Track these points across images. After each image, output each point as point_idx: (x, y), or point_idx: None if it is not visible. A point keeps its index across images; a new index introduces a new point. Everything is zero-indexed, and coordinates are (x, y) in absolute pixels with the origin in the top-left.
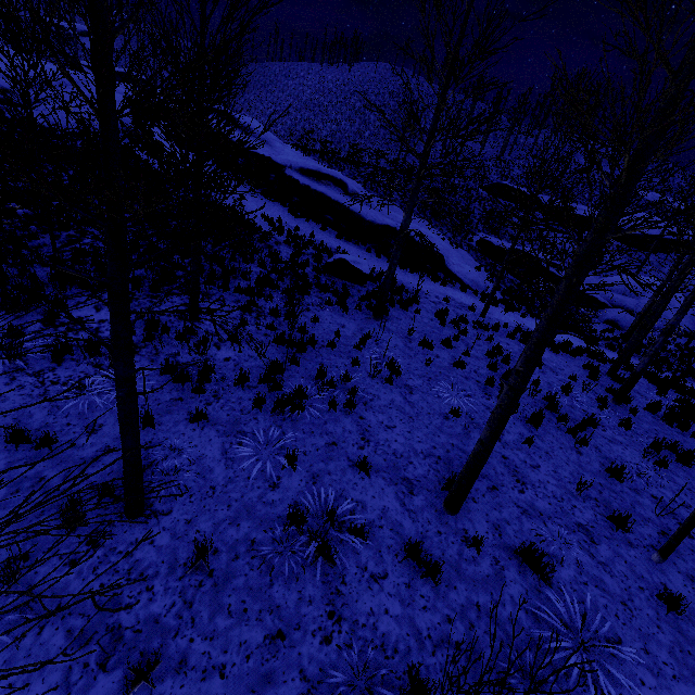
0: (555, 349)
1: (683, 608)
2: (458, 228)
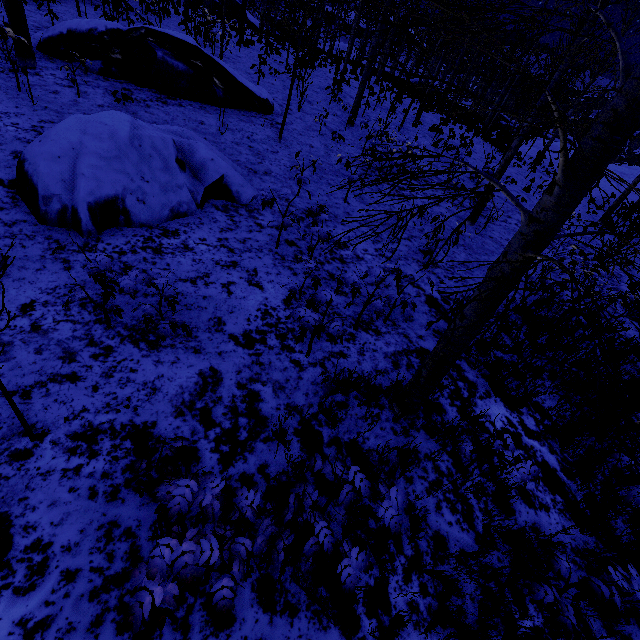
0: None
1: None
2: (249, 7)
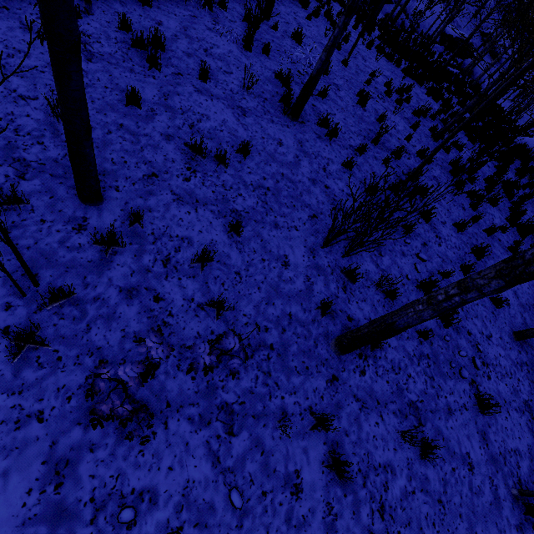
0: (343, 4)
1: (349, 68)
2: None
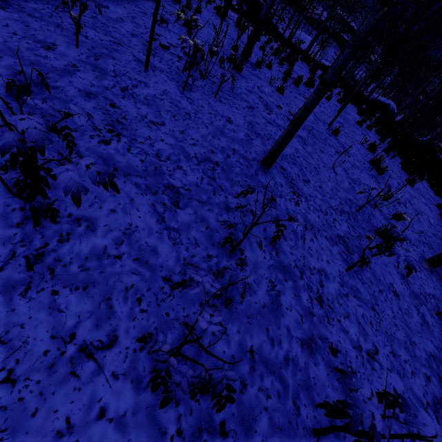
0: None
1: None
2: None
